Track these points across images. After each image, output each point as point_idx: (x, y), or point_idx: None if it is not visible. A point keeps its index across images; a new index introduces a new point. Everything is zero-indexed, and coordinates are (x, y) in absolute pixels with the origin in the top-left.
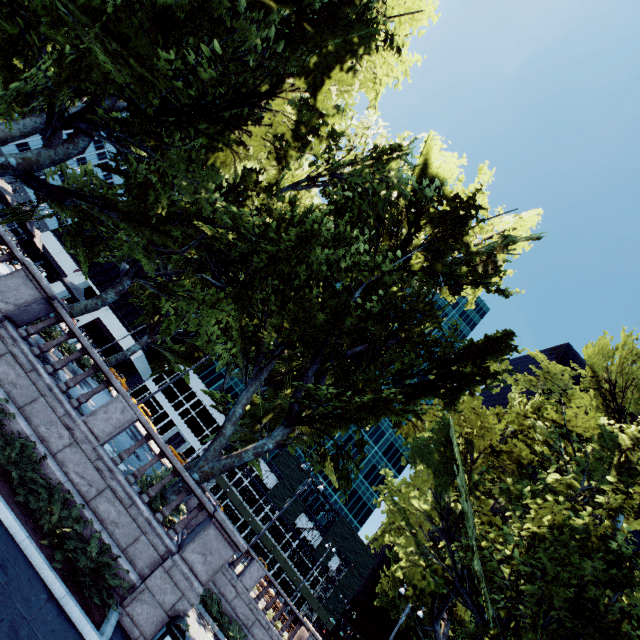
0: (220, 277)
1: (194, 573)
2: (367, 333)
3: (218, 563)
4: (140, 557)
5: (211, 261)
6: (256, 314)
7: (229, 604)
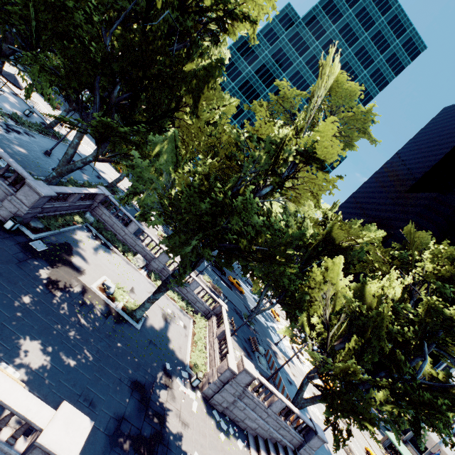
0: (26, 46)
1: (23, 203)
2: (129, 77)
3: (33, 200)
4: (1, 196)
5: (19, 33)
6: (52, 72)
7: (122, 237)
